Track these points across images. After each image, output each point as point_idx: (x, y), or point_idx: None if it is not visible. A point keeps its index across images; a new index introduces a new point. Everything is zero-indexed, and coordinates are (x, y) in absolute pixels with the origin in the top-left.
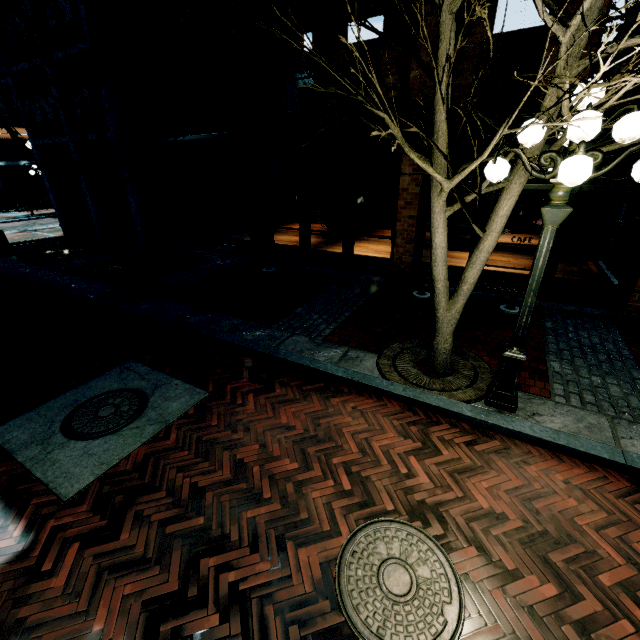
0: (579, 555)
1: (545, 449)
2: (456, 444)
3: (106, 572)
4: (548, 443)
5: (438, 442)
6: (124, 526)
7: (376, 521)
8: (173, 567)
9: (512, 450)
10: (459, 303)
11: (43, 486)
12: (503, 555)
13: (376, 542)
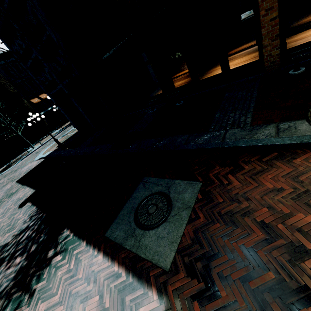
0: None
1: None
2: None
3: None
4: None
5: None
6: (217, 285)
7: None
8: None
9: None
10: None
11: (149, 263)
12: None
13: None
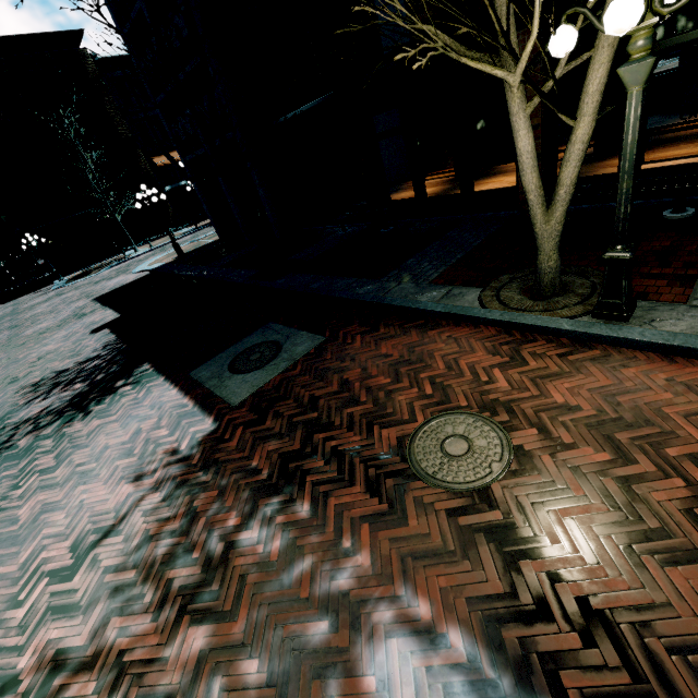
0: (651, 435)
1: (657, 353)
2: (547, 356)
3: (258, 440)
4: (659, 346)
5: (528, 356)
6: (268, 418)
7: (448, 413)
8: (297, 438)
9: (613, 357)
10: (558, 211)
11: (221, 399)
12: (563, 434)
13: (445, 425)
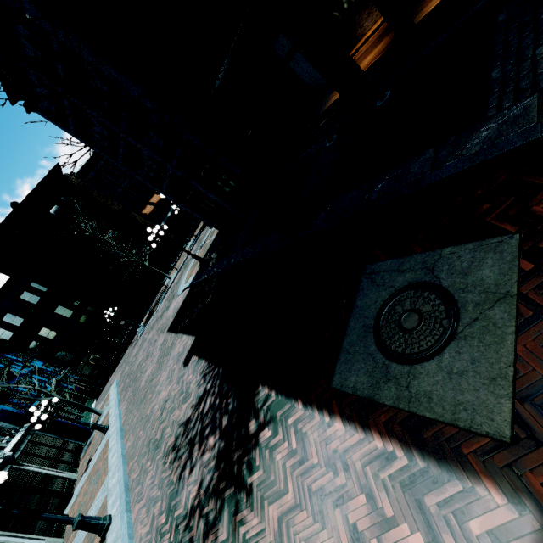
0: None
1: None
2: None
3: None
4: None
5: None
6: None
7: None
8: None
9: None
10: None
11: (451, 428)
12: None
13: None
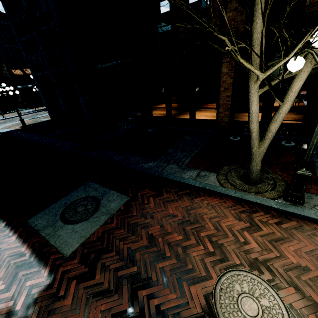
0: None
1: None
2: (270, 224)
3: (91, 297)
4: None
5: (259, 223)
6: (96, 271)
7: (231, 270)
8: (124, 295)
9: (304, 227)
10: (266, 144)
11: (55, 249)
12: (311, 293)
13: (233, 283)
